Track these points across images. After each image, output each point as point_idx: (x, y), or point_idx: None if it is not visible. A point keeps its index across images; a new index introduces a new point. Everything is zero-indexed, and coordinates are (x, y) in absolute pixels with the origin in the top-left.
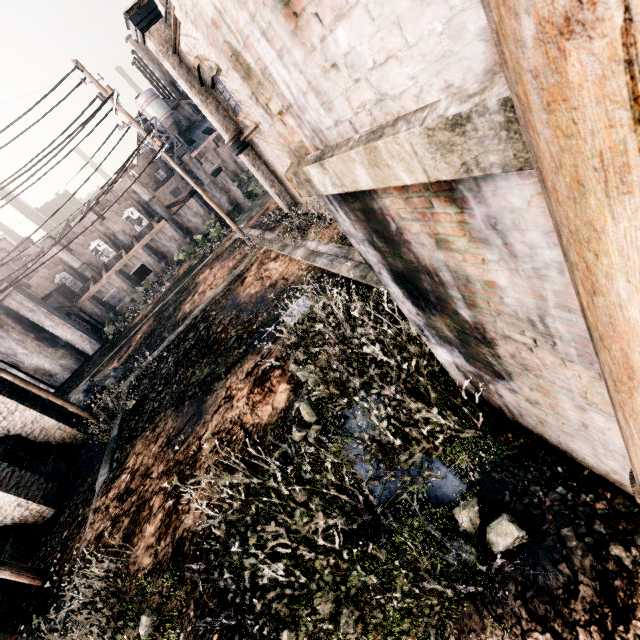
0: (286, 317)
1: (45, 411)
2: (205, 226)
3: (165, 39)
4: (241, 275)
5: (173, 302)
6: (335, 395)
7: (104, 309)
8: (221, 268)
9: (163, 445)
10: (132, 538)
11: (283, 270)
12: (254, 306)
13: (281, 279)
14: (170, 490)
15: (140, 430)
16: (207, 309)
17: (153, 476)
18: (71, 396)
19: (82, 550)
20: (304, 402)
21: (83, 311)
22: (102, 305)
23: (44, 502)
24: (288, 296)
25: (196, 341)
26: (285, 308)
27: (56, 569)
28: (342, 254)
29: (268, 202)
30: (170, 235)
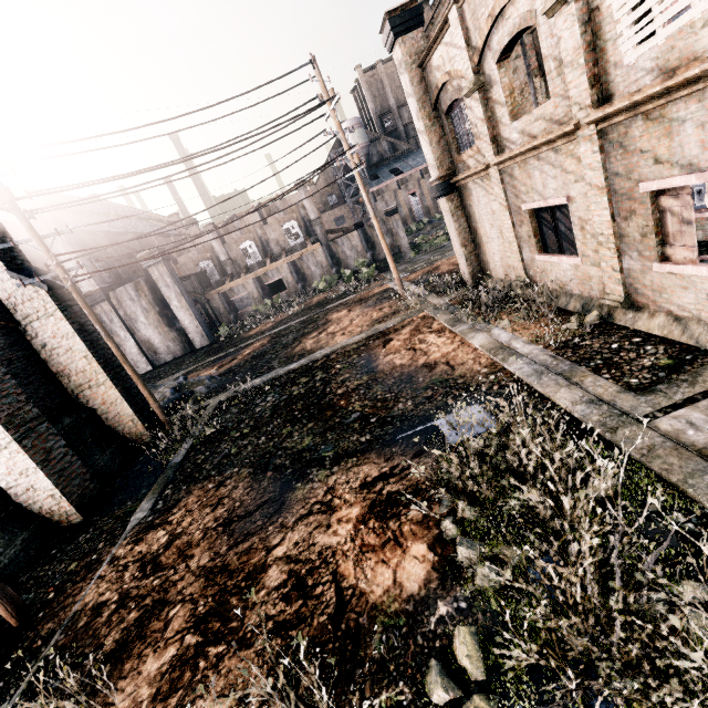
0: (444, 425)
1: (128, 396)
2: (357, 263)
3: (416, 50)
4: (386, 333)
5: (295, 330)
6: (534, 651)
7: (228, 308)
8: (362, 315)
9: (220, 521)
10: (126, 657)
11: (449, 352)
12: (395, 383)
13: (444, 363)
14: (201, 613)
15: (204, 474)
16: (332, 357)
17: (191, 564)
18: (160, 386)
19: (73, 613)
20: (468, 628)
21: (209, 303)
22: (228, 304)
23: (77, 504)
24: (452, 393)
25: (307, 391)
26: (444, 409)
27: (39, 615)
28: (558, 369)
29: (439, 261)
30: (319, 260)
